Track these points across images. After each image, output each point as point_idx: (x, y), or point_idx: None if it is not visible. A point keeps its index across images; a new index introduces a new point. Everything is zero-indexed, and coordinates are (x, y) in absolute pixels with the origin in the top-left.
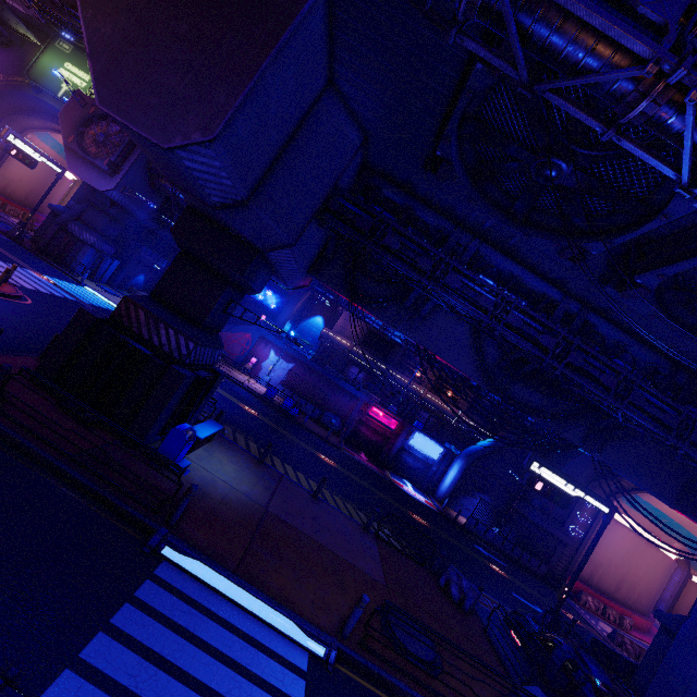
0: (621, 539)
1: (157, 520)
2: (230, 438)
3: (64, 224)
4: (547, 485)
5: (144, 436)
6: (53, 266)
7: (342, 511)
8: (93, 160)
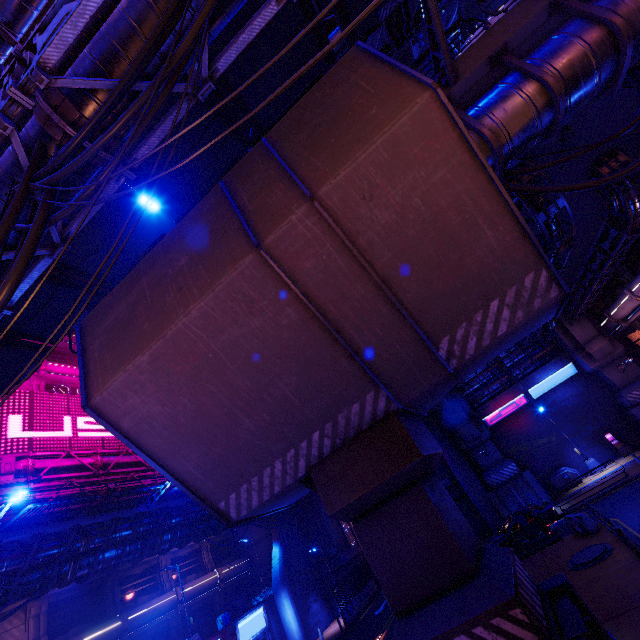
0: None
1: None
2: None
3: None
4: None
5: None
6: None
7: None
8: None
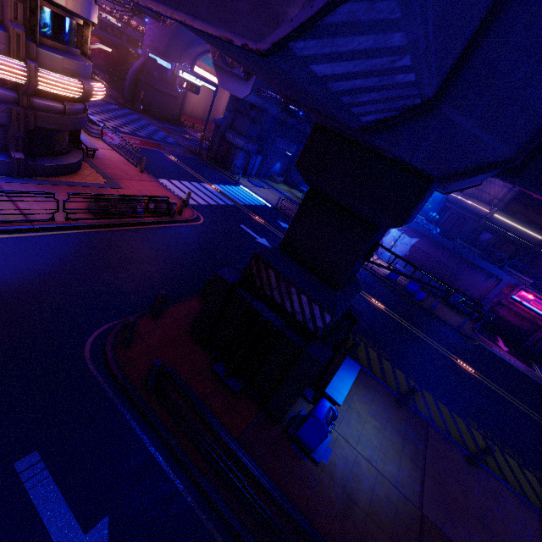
0: None
1: None
2: (363, 360)
3: (223, 134)
4: None
5: (283, 413)
6: (220, 172)
7: (506, 476)
8: (232, 71)
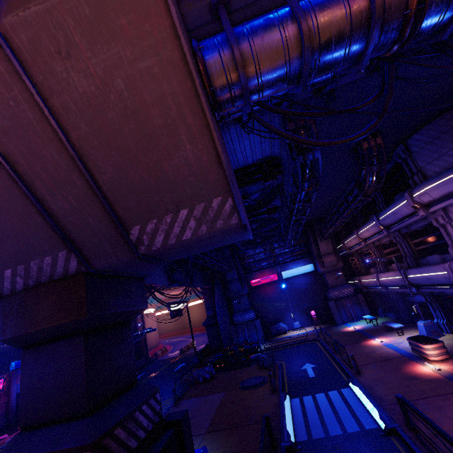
0: (149, 320)
1: (278, 451)
2: None
3: None
4: (177, 311)
5: None
6: None
7: None
8: None
